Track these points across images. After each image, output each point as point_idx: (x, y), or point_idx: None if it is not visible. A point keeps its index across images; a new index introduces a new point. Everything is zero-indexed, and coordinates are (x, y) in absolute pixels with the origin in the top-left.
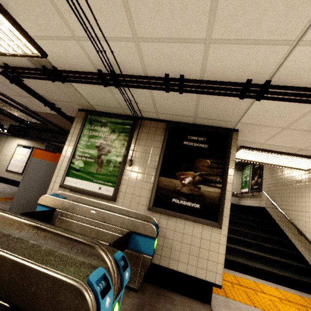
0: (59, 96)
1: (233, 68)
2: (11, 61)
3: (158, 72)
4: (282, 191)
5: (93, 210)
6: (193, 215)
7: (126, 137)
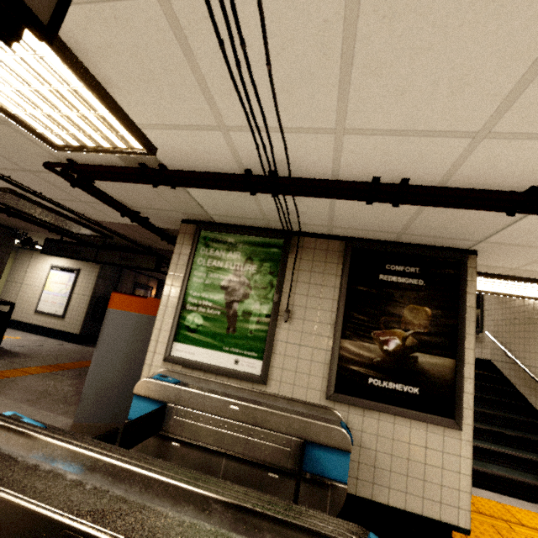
0: (153, 203)
1: (512, 172)
2: (83, 156)
3: (361, 175)
4: (525, 335)
5: (233, 404)
6: (409, 408)
7: (274, 270)
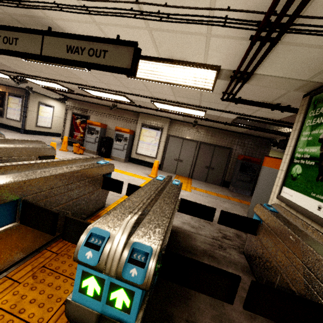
0: (271, 94)
1: None
2: (221, 88)
3: None
4: None
5: (292, 236)
6: None
7: None
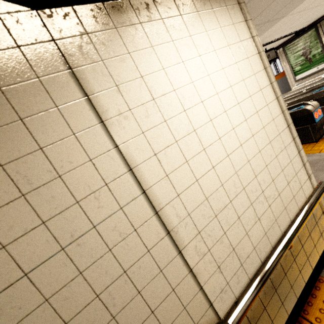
0: None
1: None
2: None
3: None
4: None
5: (321, 76)
6: None
7: (316, 38)
